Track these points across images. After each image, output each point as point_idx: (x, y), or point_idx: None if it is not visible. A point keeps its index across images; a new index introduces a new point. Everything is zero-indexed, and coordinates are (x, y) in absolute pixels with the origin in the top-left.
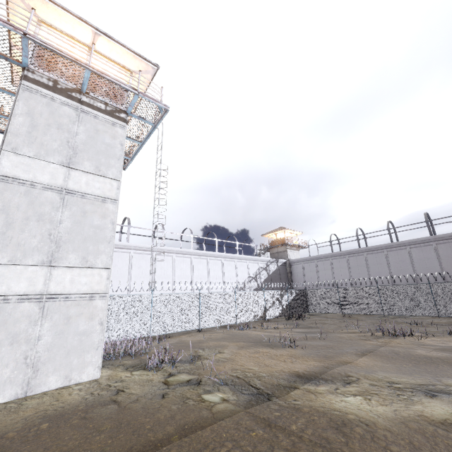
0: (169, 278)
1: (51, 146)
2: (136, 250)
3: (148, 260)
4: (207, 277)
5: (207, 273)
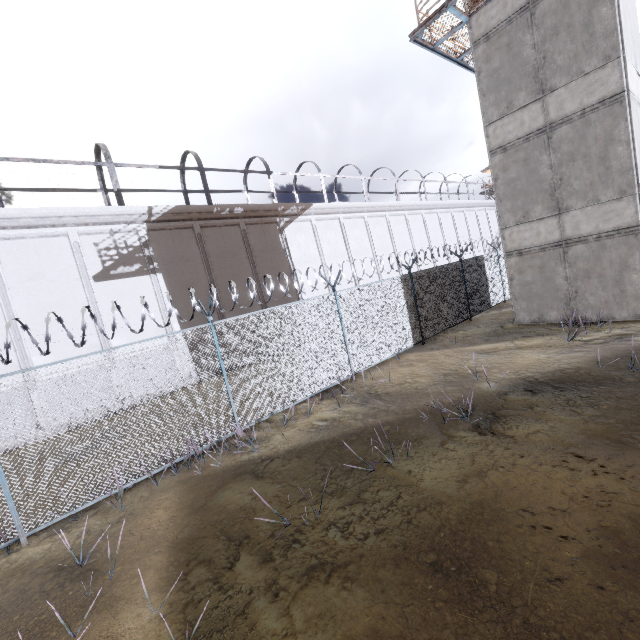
0: (440, 241)
1: (630, 42)
2: (408, 210)
3: (420, 222)
4: (467, 235)
5: (466, 230)
